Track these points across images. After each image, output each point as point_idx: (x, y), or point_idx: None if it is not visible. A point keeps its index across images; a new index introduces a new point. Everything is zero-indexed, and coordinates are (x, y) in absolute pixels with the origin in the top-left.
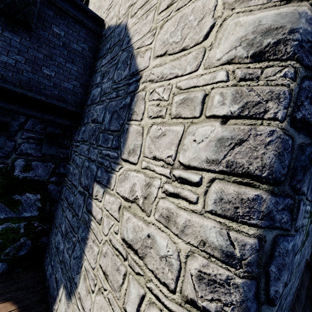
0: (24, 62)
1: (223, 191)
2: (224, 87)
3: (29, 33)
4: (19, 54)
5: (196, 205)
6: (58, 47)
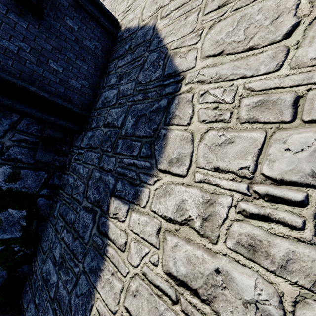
0: (28, 51)
1: None
2: None
3: (38, 20)
4: (24, 42)
5: (302, 232)
6: (70, 41)
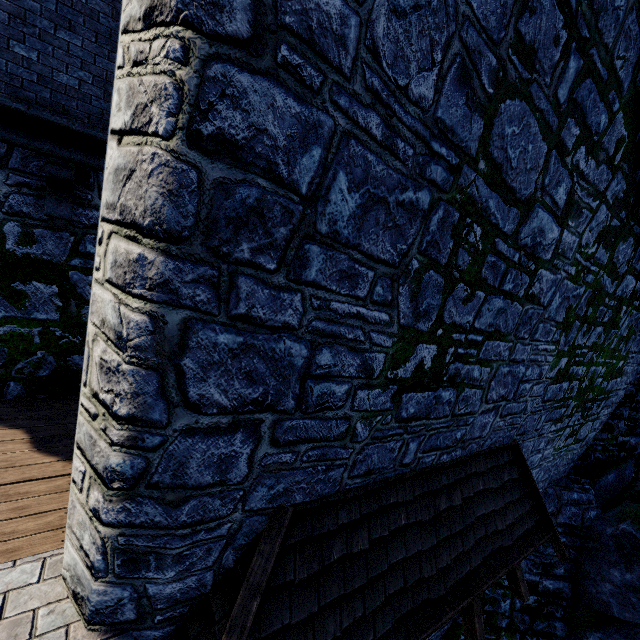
0: None
1: (117, 250)
2: (121, 79)
3: None
4: None
5: (99, 273)
6: None
